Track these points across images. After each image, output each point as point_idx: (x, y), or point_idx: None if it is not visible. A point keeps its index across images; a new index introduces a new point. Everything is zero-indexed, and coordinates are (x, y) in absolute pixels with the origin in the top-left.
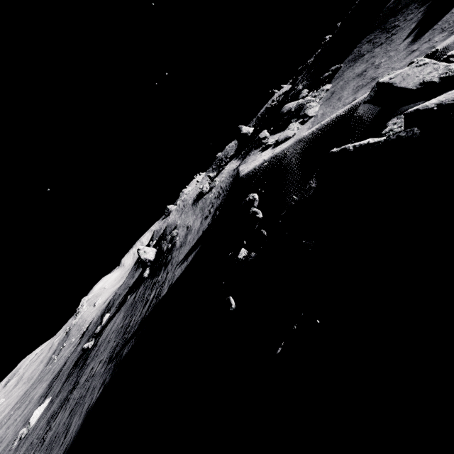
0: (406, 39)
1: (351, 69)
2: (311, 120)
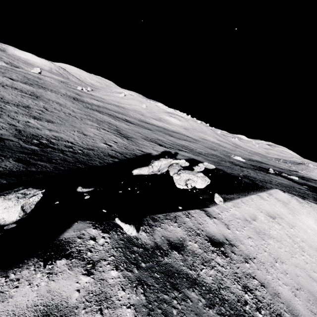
0: None
1: None
2: None
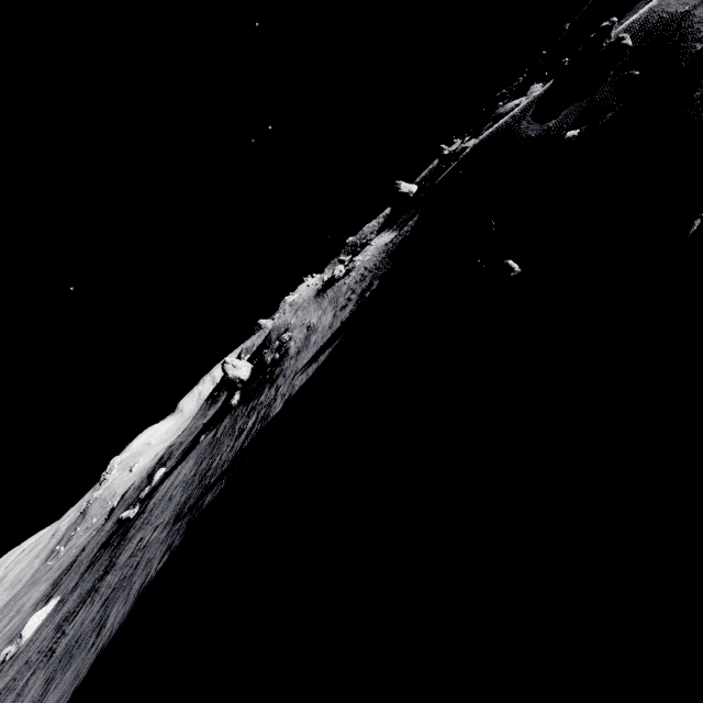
0: None
1: None
2: None
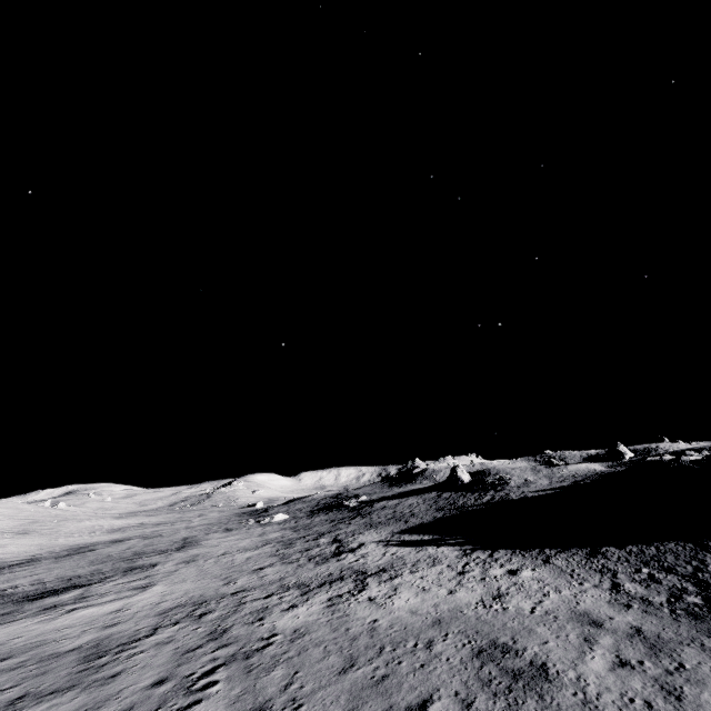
0: None
1: None
2: None
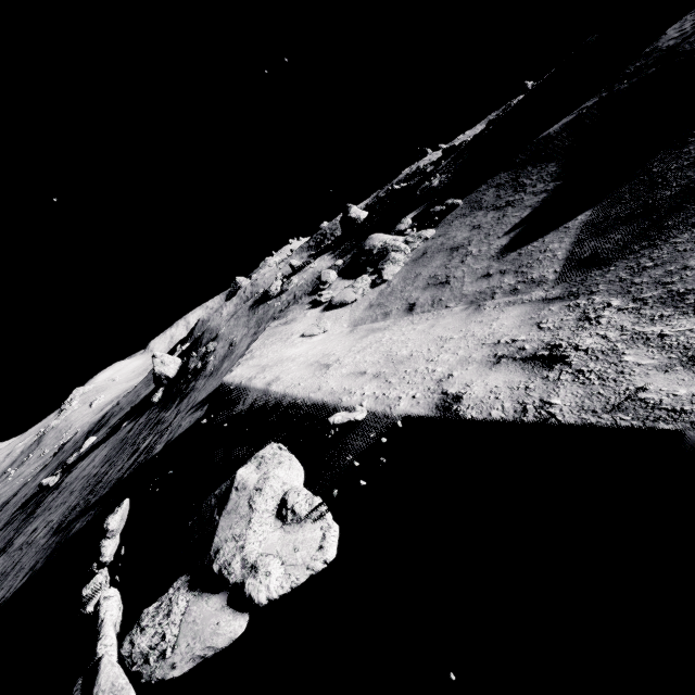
0: (505, 236)
1: (460, 222)
2: (382, 286)
